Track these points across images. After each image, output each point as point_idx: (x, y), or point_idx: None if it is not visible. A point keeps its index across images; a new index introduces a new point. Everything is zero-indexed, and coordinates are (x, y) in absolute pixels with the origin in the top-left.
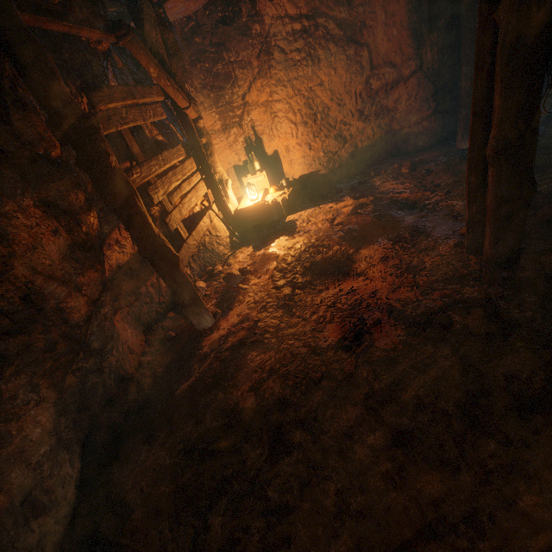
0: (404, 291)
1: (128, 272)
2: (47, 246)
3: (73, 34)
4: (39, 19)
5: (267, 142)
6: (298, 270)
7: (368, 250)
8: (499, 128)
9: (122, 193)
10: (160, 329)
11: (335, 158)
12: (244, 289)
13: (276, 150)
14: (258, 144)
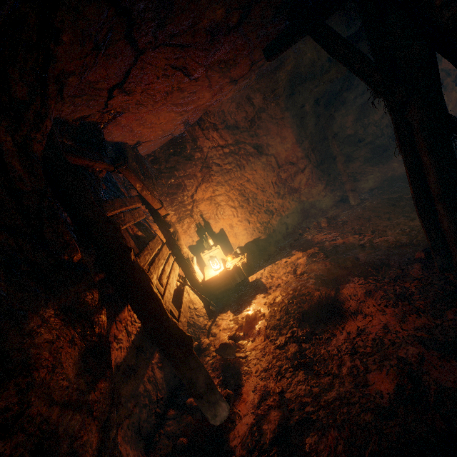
0: (412, 318)
1: (125, 370)
2: (65, 361)
3: (82, 168)
4: (73, 156)
5: (214, 224)
6: (293, 323)
7: (347, 289)
8: (438, 176)
9: (139, 283)
10: (164, 438)
11: (268, 226)
12: (244, 357)
13: (222, 228)
14: (206, 226)
